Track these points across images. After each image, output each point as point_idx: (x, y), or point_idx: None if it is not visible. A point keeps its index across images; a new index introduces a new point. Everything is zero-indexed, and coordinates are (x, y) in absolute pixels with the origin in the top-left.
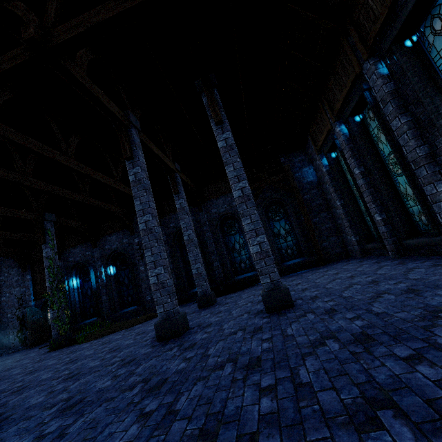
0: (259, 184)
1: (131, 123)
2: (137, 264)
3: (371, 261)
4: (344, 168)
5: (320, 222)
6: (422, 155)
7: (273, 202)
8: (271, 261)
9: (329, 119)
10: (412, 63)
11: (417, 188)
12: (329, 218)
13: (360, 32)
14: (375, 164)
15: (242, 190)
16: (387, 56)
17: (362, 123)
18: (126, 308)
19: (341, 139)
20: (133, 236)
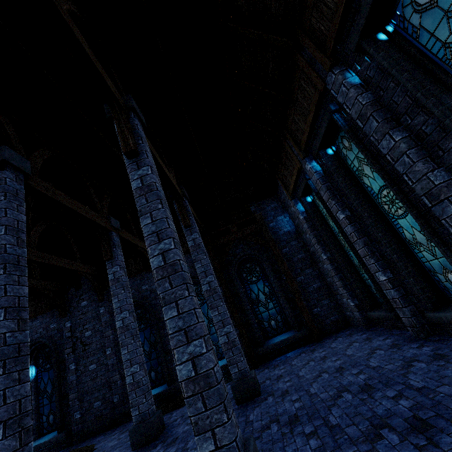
0: (227, 238)
1: (7, 163)
2: (66, 360)
3: (385, 341)
4: (324, 213)
5: (306, 281)
6: (440, 183)
7: (246, 259)
8: (215, 397)
9: (297, 157)
10: (395, 57)
11: (436, 234)
12: (316, 275)
13: (315, 39)
14: (363, 204)
15: (163, 255)
16: (356, 60)
17: (336, 156)
18: (43, 435)
19: (314, 177)
20: (64, 318)
